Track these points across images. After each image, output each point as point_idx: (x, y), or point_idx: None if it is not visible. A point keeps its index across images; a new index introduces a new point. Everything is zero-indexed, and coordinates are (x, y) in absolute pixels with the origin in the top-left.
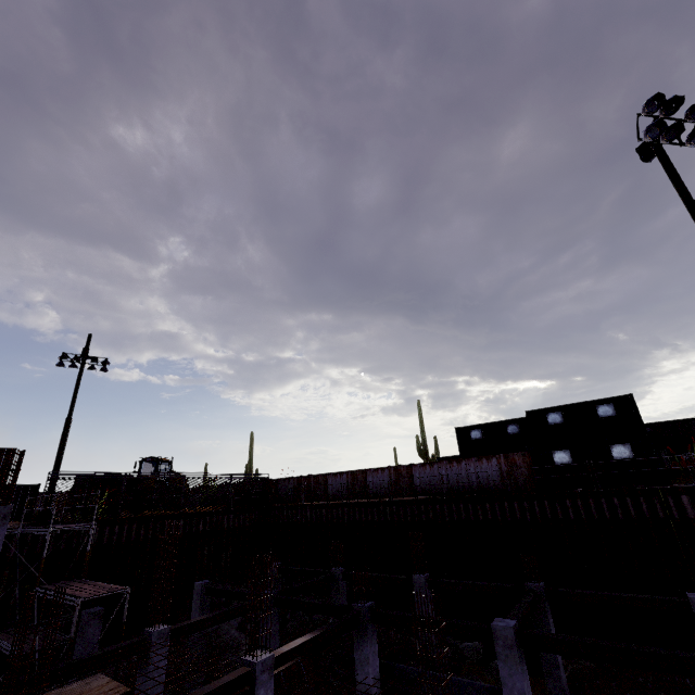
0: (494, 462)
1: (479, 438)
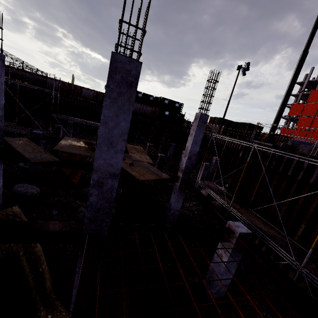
0: (151, 108)
1: (141, 97)
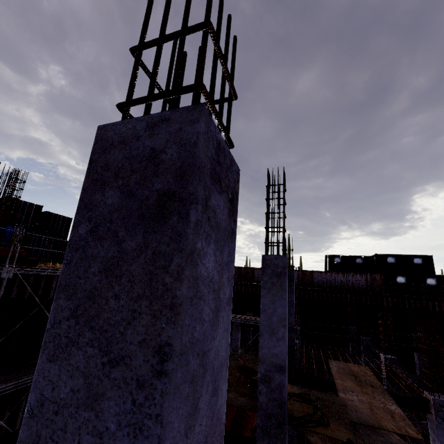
0: (364, 276)
1: (339, 262)
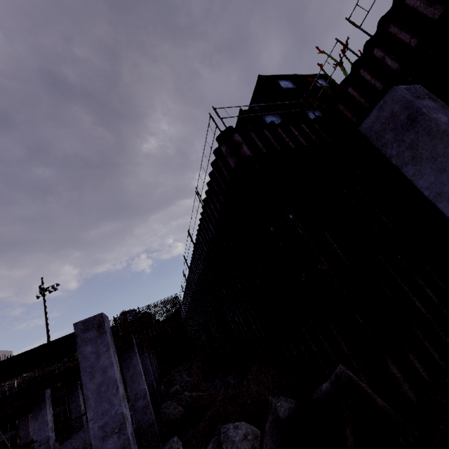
0: None
1: None
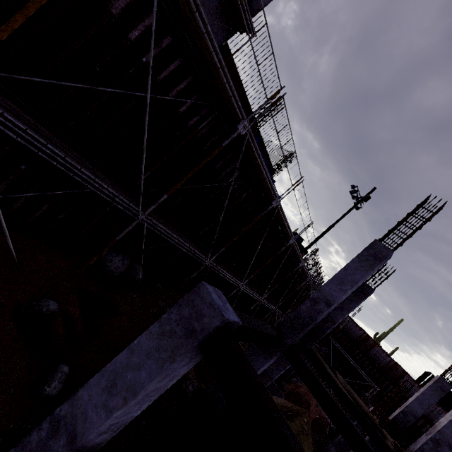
0: None
1: None
